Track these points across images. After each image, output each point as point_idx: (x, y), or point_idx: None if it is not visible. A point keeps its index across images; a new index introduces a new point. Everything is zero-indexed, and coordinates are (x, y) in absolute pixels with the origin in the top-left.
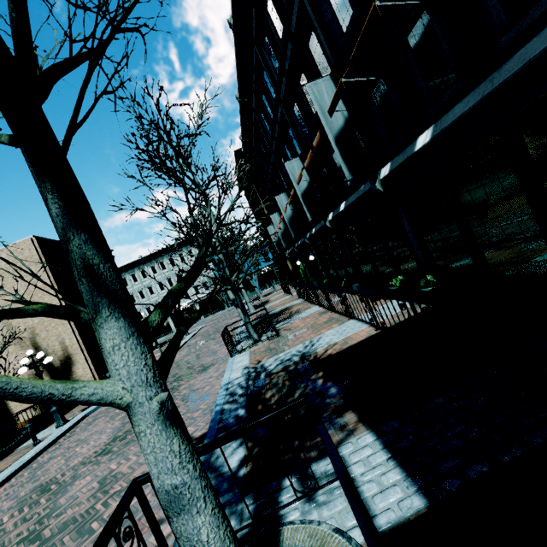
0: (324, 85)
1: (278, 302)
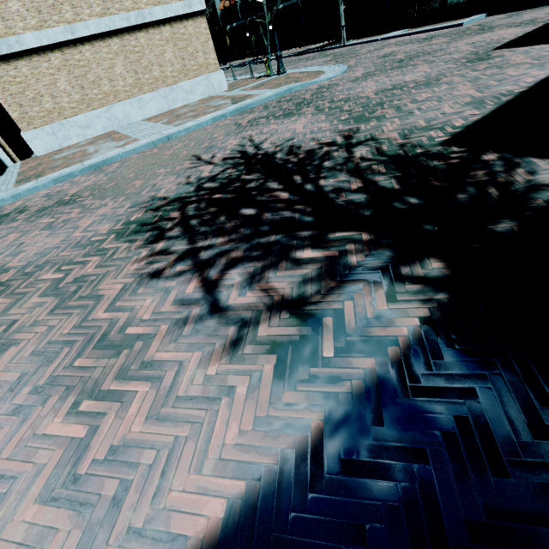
0: None
1: (234, 63)
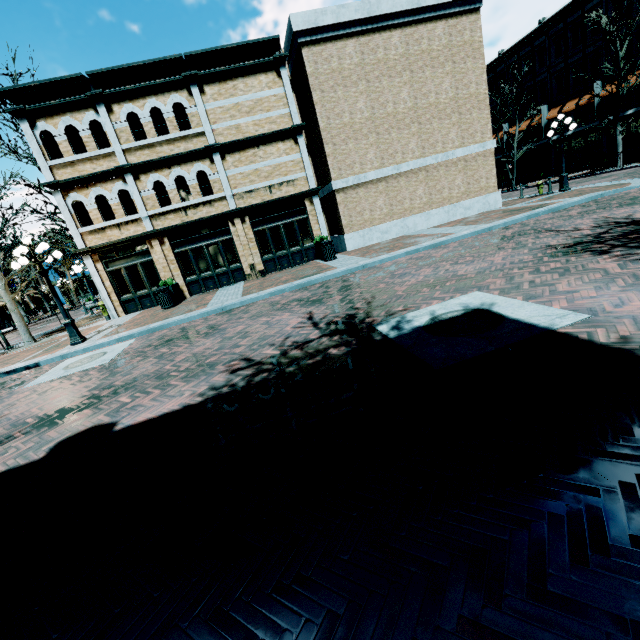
0: (599, 83)
1: None
